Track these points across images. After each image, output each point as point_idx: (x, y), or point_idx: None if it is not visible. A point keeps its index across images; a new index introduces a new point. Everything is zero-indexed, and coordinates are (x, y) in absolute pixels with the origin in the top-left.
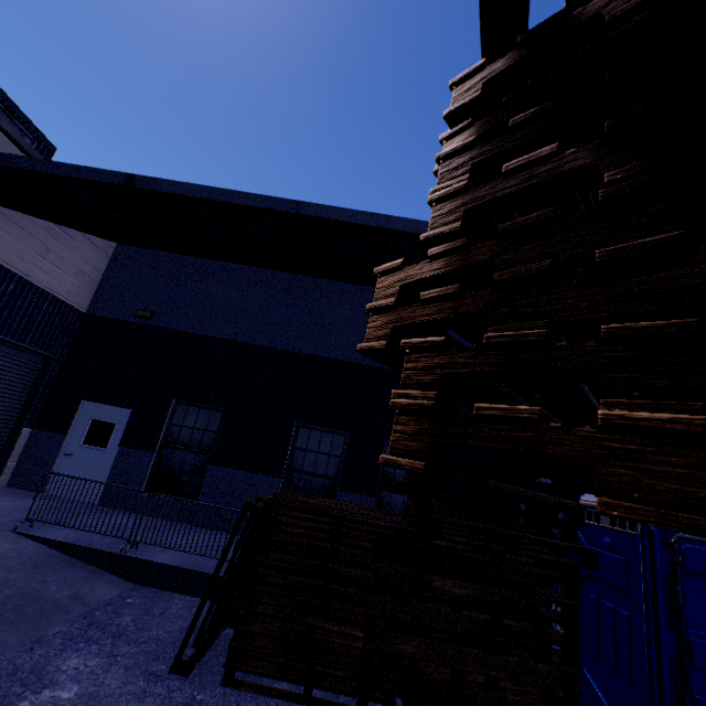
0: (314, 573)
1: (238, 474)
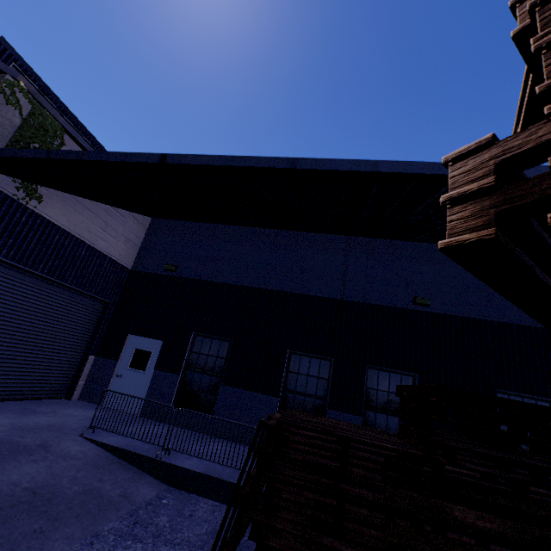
0: (327, 492)
1: (244, 393)
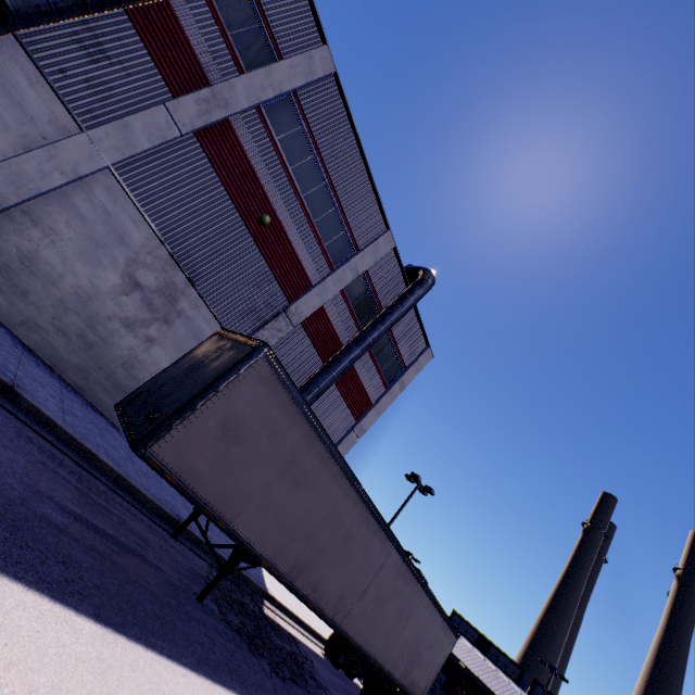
0: None
1: None
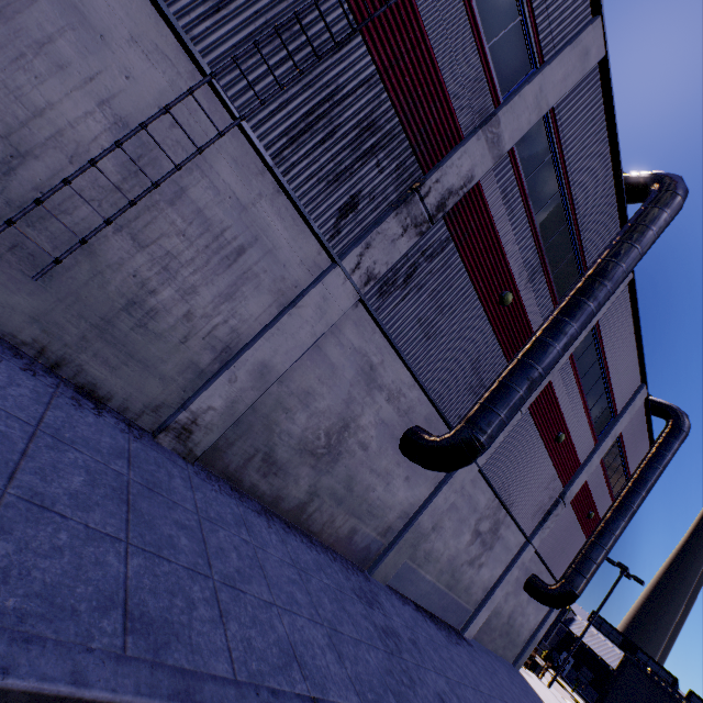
0: None
1: (594, 691)
